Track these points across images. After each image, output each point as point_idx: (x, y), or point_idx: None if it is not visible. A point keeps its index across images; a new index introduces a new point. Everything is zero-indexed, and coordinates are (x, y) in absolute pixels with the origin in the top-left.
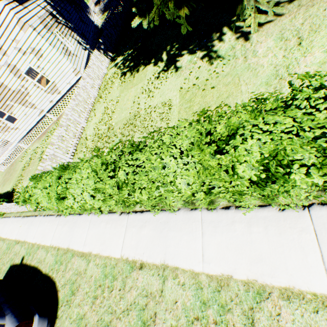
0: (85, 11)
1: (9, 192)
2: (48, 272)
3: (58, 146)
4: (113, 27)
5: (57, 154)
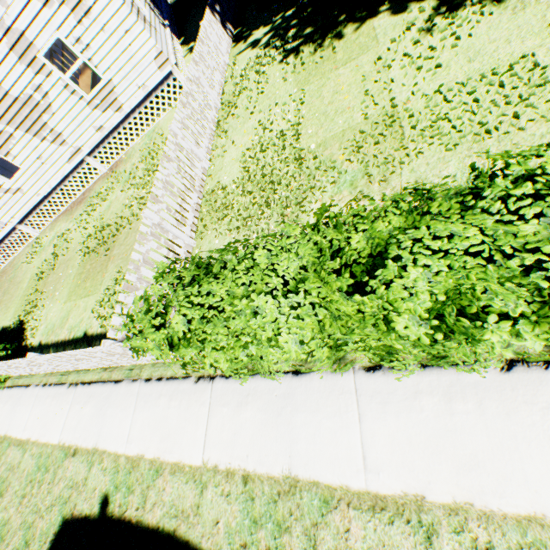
0: None
1: (10, 329)
2: None
3: (166, 207)
4: None
5: (167, 225)
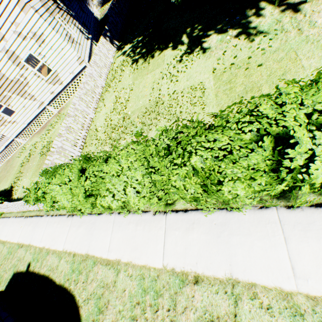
0: (84, 2)
1: (7, 190)
2: (63, 282)
3: (66, 138)
4: (118, 15)
5: (66, 147)
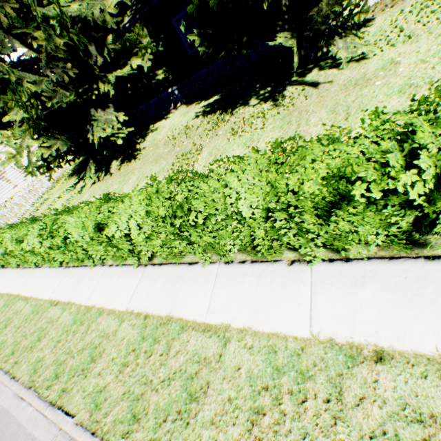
0: None
1: None
2: None
3: None
4: None
5: None
